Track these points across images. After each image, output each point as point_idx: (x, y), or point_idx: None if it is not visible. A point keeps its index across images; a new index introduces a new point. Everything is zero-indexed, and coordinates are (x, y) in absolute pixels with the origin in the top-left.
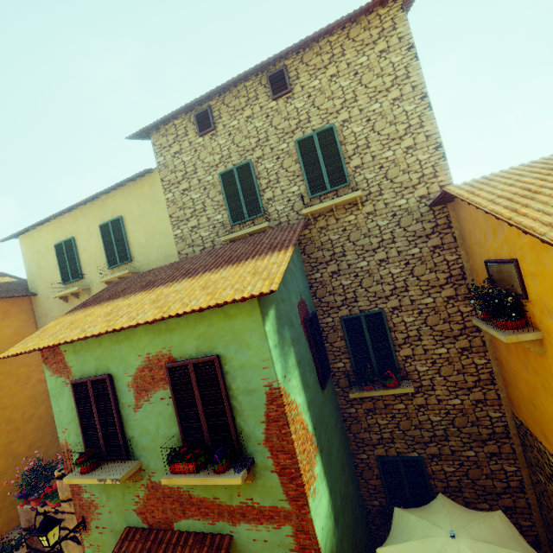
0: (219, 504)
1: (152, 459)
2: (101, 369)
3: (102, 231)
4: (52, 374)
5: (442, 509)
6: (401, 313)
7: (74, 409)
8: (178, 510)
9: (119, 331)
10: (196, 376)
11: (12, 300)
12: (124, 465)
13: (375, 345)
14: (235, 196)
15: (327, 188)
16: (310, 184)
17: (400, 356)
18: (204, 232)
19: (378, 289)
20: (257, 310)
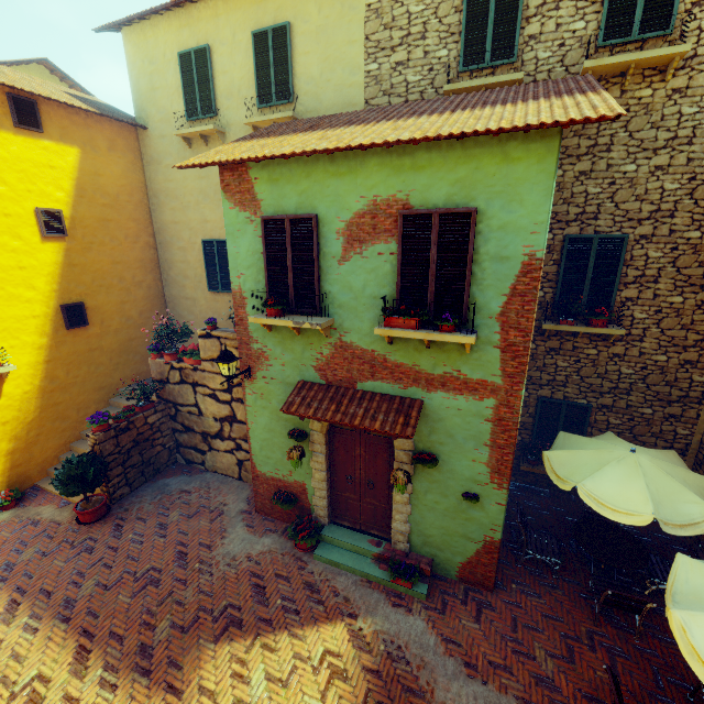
0: (417, 371)
1: (348, 318)
2: (304, 208)
3: (255, 43)
4: (232, 206)
5: (616, 438)
6: (648, 244)
7: (257, 253)
8: (366, 371)
9: (364, 149)
10: (439, 230)
11: (117, 127)
12: (316, 318)
13: (595, 278)
14: (480, 20)
15: (633, 34)
16: (608, 21)
17: (620, 297)
18: (412, 75)
19: (634, 207)
20: (553, 156)
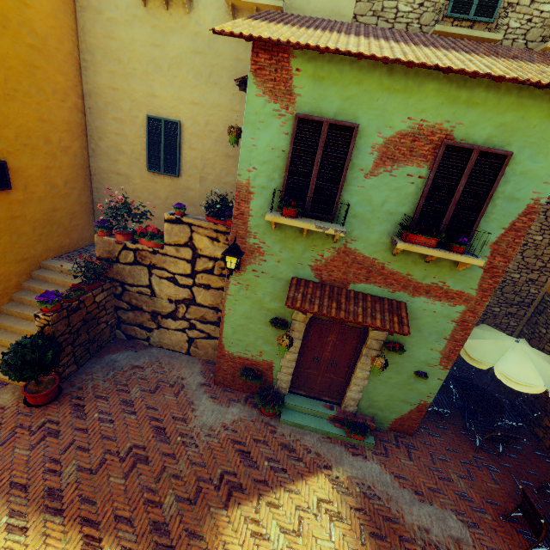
0: (409, 279)
1: (359, 228)
2: (345, 115)
3: None
4: (260, 94)
5: (495, 330)
6: None
7: (278, 150)
8: (362, 275)
9: (448, 73)
10: (474, 165)
11: None
12: (331, 224)
13: None
14: None
15: None
16: None
17: None
18: (404, 5)
19: None
20: None
